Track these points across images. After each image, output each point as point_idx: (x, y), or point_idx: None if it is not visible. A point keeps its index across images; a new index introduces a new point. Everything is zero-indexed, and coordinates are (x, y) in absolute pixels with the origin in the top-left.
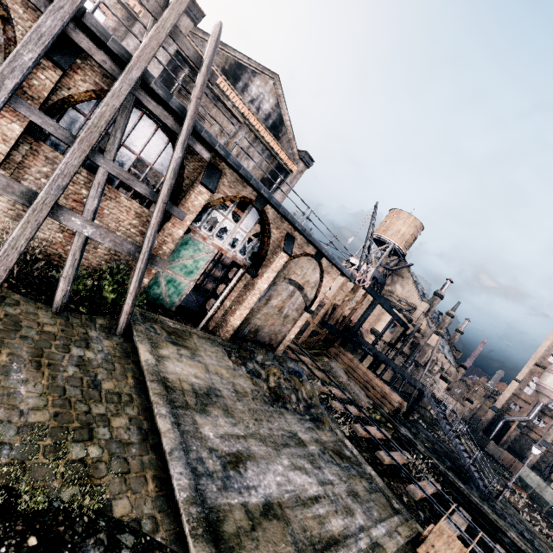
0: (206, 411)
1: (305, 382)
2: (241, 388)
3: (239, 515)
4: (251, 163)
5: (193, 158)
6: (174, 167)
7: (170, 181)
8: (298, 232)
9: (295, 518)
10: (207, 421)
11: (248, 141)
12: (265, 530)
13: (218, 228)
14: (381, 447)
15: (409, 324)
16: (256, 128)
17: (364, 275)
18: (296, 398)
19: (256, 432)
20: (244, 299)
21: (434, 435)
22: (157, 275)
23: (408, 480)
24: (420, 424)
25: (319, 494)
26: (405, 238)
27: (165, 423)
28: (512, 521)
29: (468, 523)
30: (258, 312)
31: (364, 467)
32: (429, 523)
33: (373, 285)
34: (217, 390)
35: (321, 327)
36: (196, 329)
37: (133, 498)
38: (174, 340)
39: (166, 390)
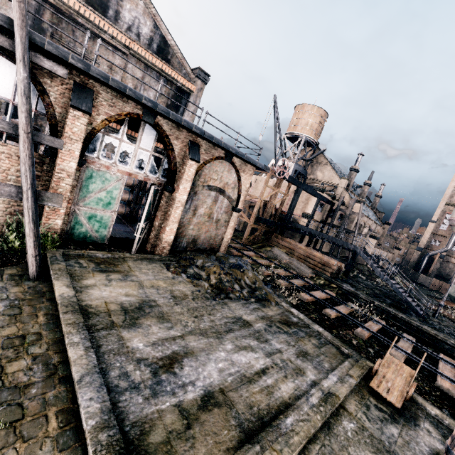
0: (137, 324)
1: (246, 271)
2: (180, 293)
3: (171, 418)
4: (151, 93)
5: (53, 82)
6: (23, 90)
7: (25, 107)
8: (200, 138)
9: (240, 398)
10: (137, 333)
11: (108, 48)
12: (203, 423)
13: (117, 154)
14: (326, 305)
15: (334, 200)
16: (142, 56)
17: (282, 167)
18: (240, 287)
19: (195, 328)
20: (169, 215)
21: (373, 282)
22: (75, 215)
23: (355, 326)
24: (360, 278)
25: (266, 366)
26: (314, 129)
27: (76, 351)
28: (449, 330)
29: (413, 344)
30: (189, 223)
31: (311, 327)
32: (378, 355)
33: (297, 178)
34: (151, 302)
35: (259, 224)
36: (130, 254)
37: (23, 447)
38: (104, 269)
39: (86, 317)
